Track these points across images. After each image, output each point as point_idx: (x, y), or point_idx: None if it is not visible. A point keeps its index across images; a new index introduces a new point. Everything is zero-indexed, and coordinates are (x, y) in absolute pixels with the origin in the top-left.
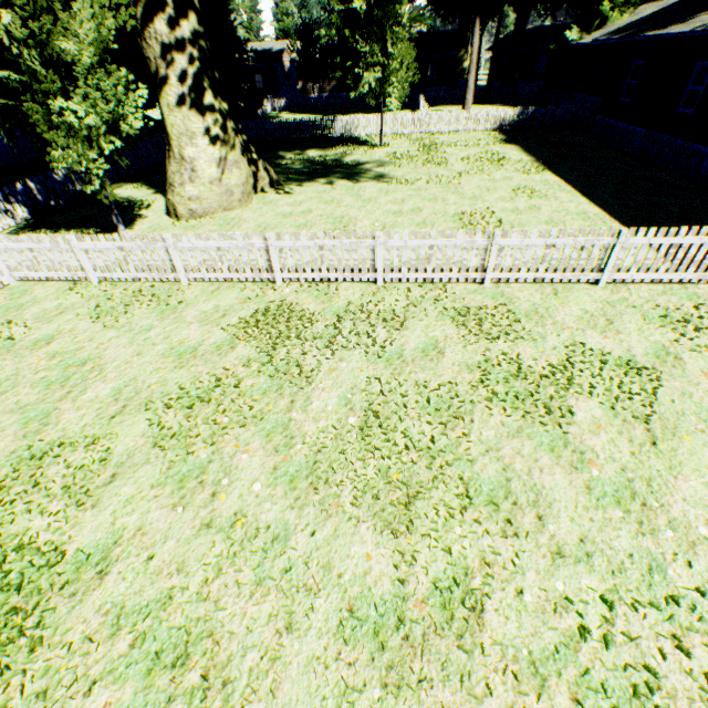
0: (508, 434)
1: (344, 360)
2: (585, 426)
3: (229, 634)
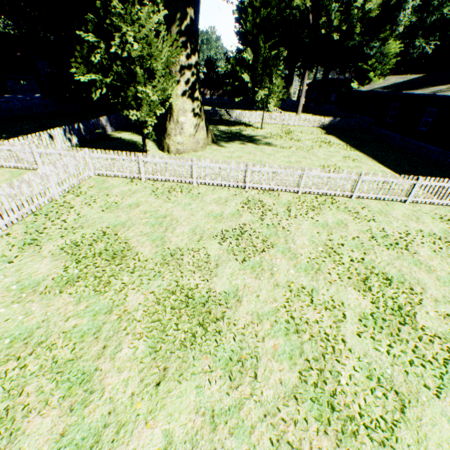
0: (393, 258)
1: (301, 225)
2: (425, 257)
3: (312, 323)
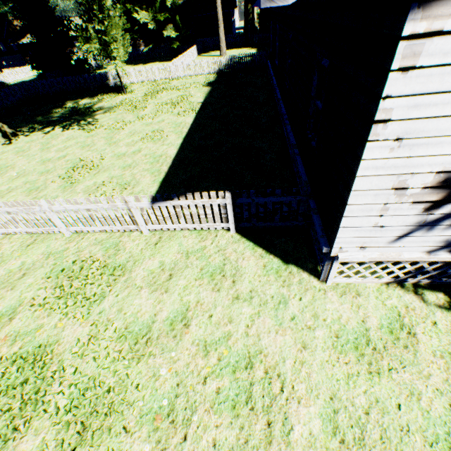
0: None
1: None
2: None
3: None
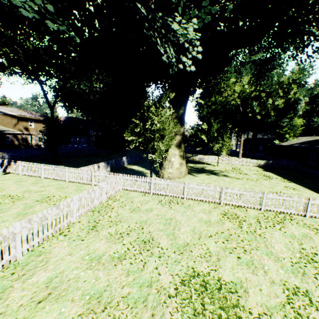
0: None
1: (272, 234)
2: None
3: None
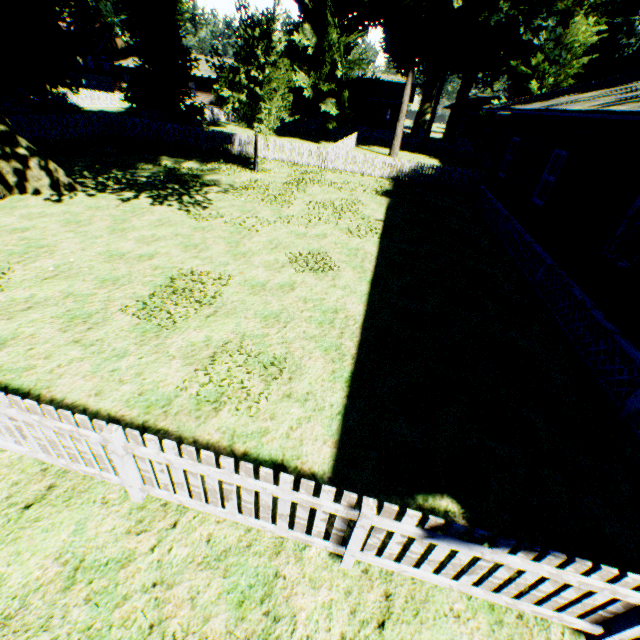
0: None
1: None
2: None
3: None
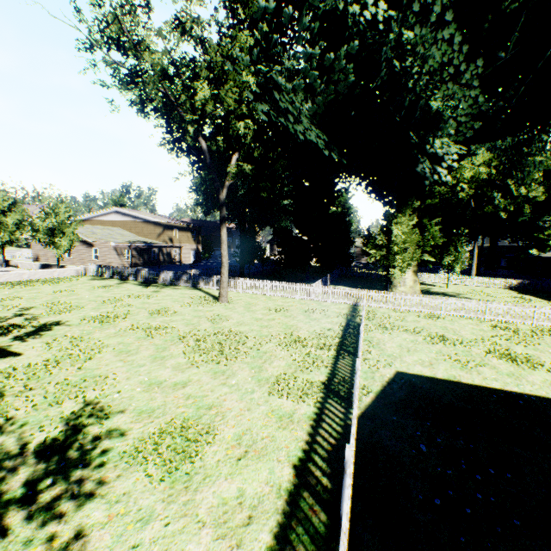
0: None
1: (550, 339)
2: None
3: None
